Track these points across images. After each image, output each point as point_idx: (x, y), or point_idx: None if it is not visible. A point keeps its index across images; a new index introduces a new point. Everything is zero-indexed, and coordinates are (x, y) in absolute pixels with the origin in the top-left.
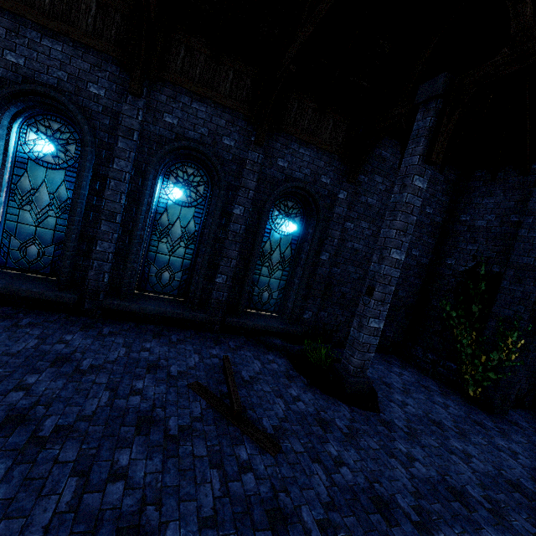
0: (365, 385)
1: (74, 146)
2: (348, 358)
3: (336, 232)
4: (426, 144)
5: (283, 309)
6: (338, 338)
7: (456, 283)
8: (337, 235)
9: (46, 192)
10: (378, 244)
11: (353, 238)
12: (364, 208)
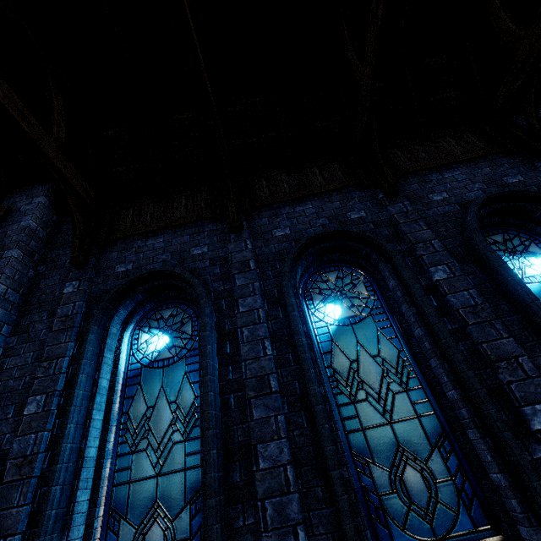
0: None
1: (189, 324)
2: None
3: None
4: None
5: None
6: None
7: None
8: None
9: (165, 403)
10: None
11: None
12: None
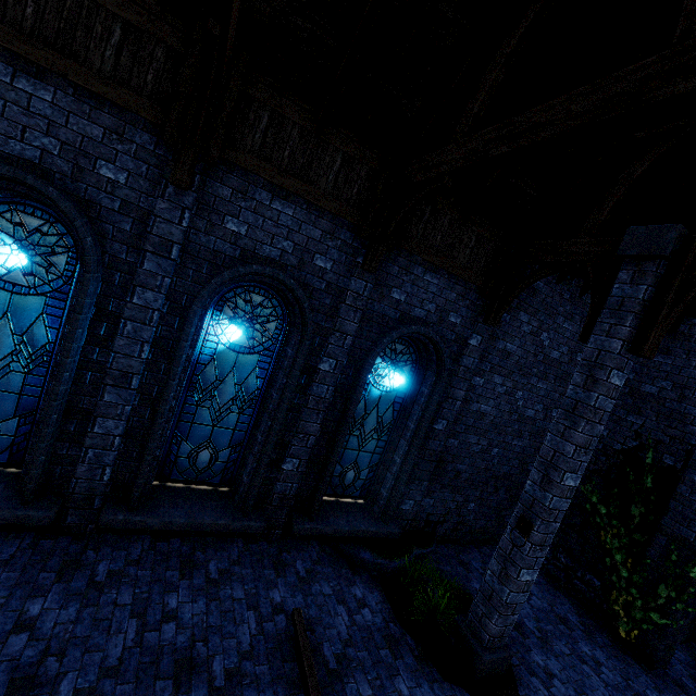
0: (503, 661)
1: (64, 258)
2: (481, 617)
3: (460, 391)
4: (635, 325)
5: (373, 494)
6: (444, 531)
7: (607, 464)
8: (461, 396)
9: (8, 332)
10: (541, 455)
11: (480, 397)
12: (501, 356)
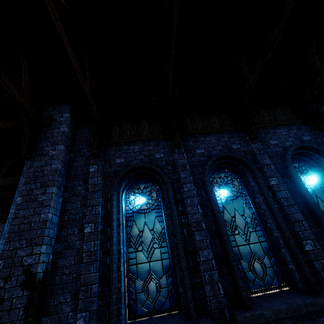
0: None
1: (154, 193)
2: None
3: None
4: None
5: None
6: None
7: None
8: None
9: (148, 230)
10: None
11: None
12: None
